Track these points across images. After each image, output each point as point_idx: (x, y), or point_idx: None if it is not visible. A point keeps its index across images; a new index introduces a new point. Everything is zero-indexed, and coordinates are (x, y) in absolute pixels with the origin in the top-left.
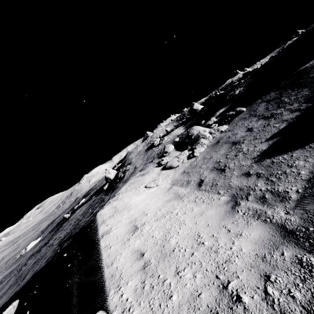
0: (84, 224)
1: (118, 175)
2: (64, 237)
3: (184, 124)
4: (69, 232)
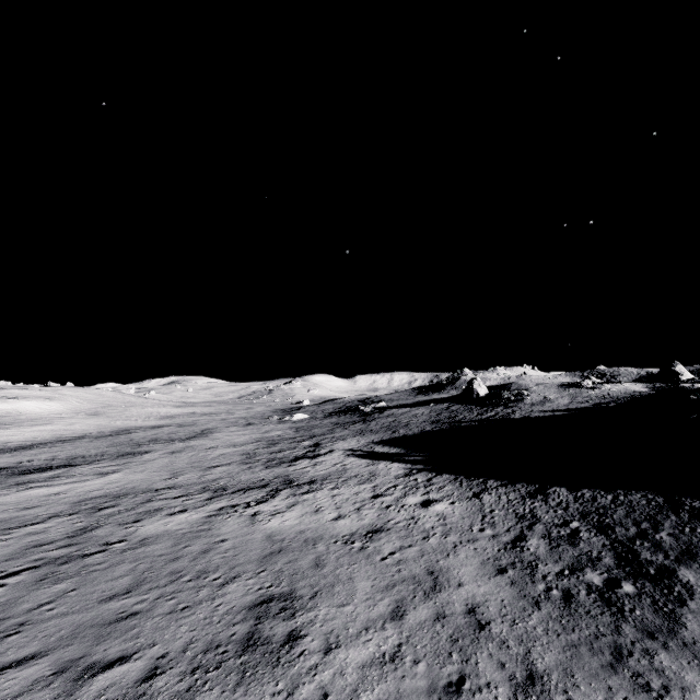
0: (487, 418)
1: (503, 395)
2: (434, 420)
3: (644, 383)
4: (444, 419)
